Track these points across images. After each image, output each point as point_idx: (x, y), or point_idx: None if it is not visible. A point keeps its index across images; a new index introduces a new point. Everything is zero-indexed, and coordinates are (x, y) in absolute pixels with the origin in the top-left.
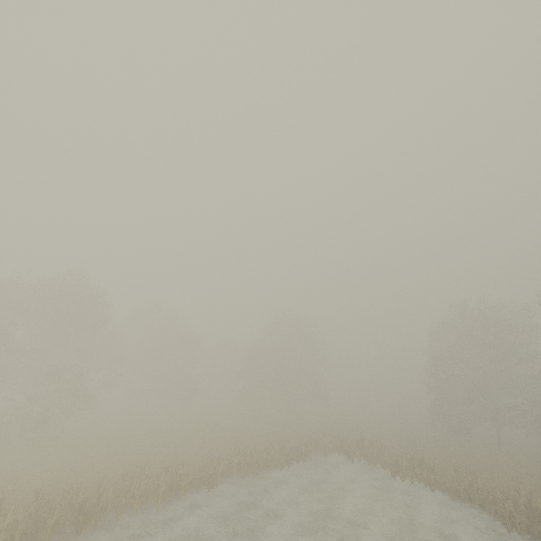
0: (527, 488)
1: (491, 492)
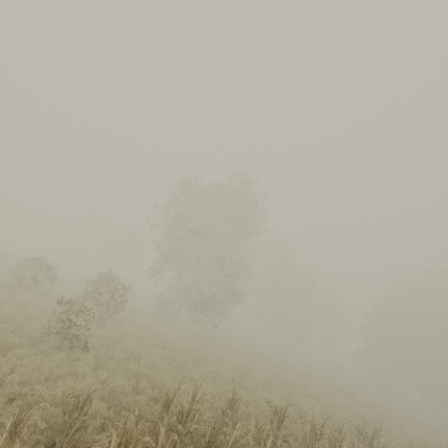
0: None
1: None
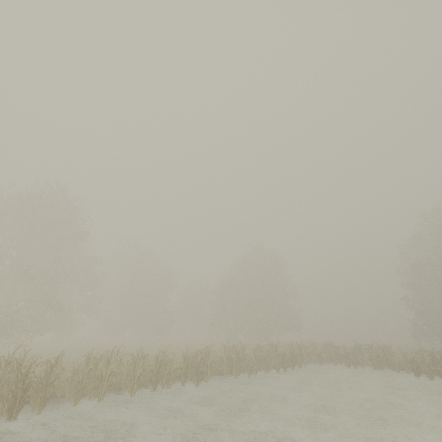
0: None
1: None
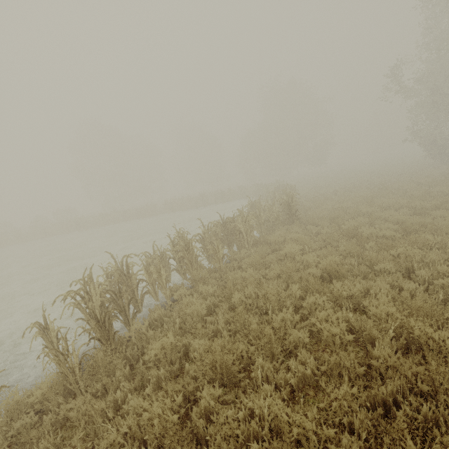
0: (368, 195)
1: (303, 202)
